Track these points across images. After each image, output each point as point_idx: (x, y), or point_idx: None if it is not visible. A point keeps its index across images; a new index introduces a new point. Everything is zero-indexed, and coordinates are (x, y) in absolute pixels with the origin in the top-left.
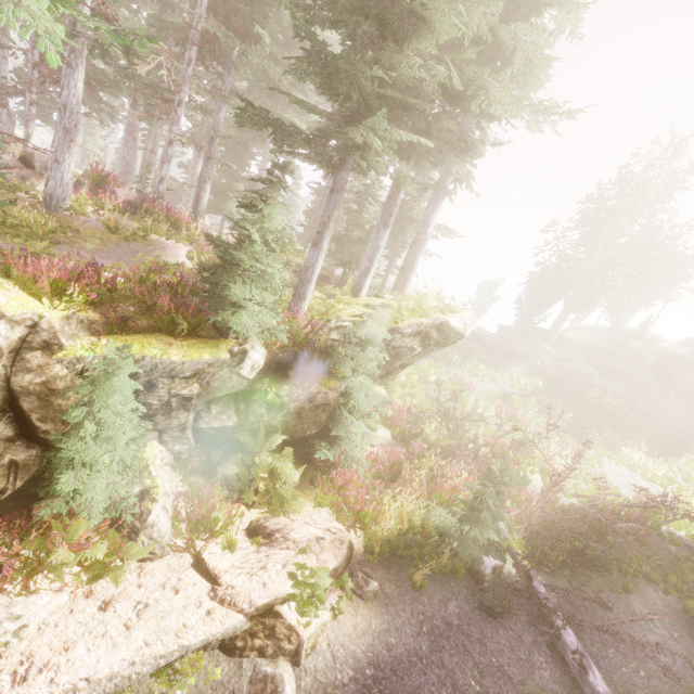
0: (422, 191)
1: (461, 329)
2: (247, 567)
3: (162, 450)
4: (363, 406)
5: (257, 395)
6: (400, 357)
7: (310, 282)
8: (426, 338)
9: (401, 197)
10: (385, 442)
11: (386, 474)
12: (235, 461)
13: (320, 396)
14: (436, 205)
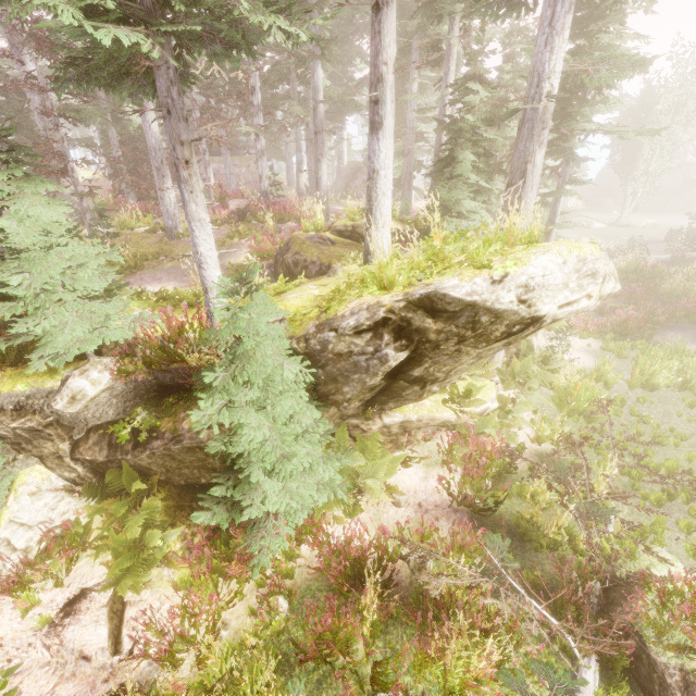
0: (528, 12)
1: (503, 301)
2: (7, 648)
3: (49, 475)
4: (256, 457)
5: (114, 428)
6: (367, 369)
7: (201, 268)
8: (411, 332)
9: (386, 57)
10: (431, 502)
11: (330, 573)
12: (115, 500)
13: (190, 435)
14: (552, 23)
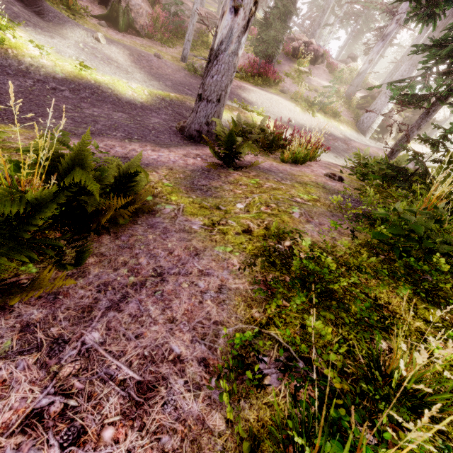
0: None
1: None
2: None
3: None
4: None
5: None
6: None
7: None
8: None
9: None
10: None
11: None
12: None
13: None
14: None
